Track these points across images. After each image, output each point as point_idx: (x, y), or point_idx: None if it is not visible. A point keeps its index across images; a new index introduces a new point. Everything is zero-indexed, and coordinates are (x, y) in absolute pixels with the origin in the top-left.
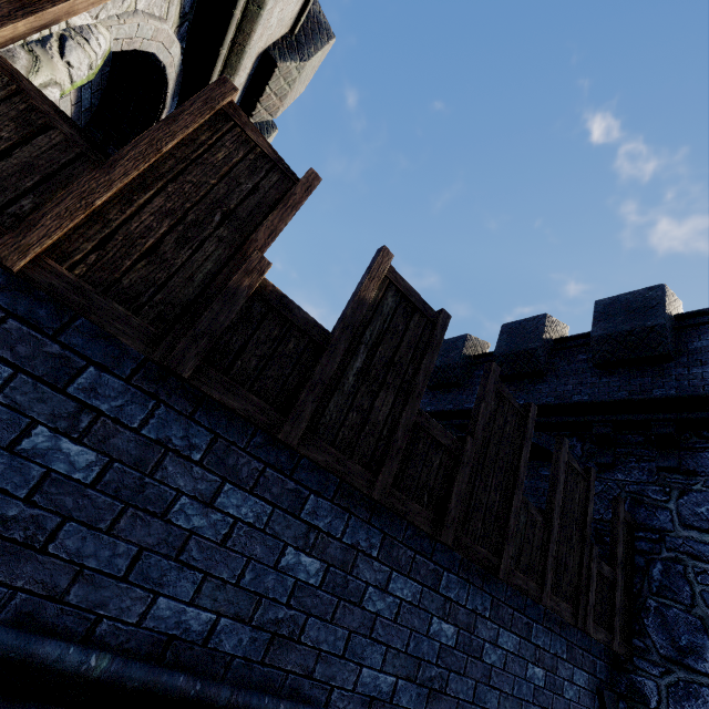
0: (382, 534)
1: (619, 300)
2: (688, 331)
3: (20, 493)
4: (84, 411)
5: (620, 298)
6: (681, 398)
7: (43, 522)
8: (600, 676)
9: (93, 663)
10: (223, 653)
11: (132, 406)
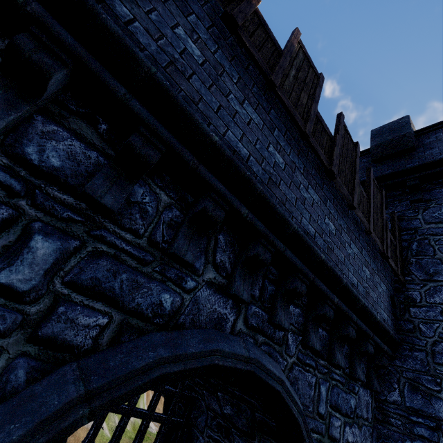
0: (303, 165)
1: (385, 127)
2: (422, 136)
3: (177, 50)
4: (194, 32)
5: (385, 126)
6: (422, 165)
7: (186, 68)
8: (391, 292)
9: (213, 134)
10: (253, 171)
11: (210, 42)
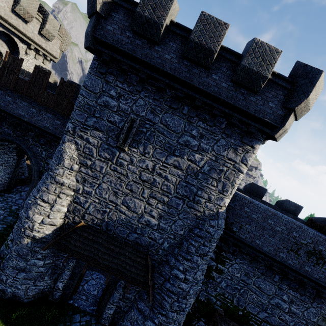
0: (20, 96)
1: None
2: None
3: None
4: None
5: None
6: None
7: None
8: None
9: None
10: (2, 105)
11: None
